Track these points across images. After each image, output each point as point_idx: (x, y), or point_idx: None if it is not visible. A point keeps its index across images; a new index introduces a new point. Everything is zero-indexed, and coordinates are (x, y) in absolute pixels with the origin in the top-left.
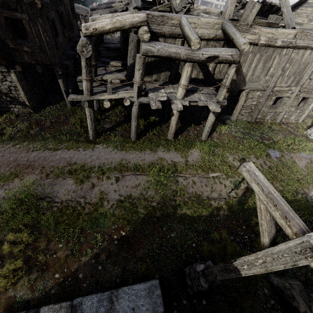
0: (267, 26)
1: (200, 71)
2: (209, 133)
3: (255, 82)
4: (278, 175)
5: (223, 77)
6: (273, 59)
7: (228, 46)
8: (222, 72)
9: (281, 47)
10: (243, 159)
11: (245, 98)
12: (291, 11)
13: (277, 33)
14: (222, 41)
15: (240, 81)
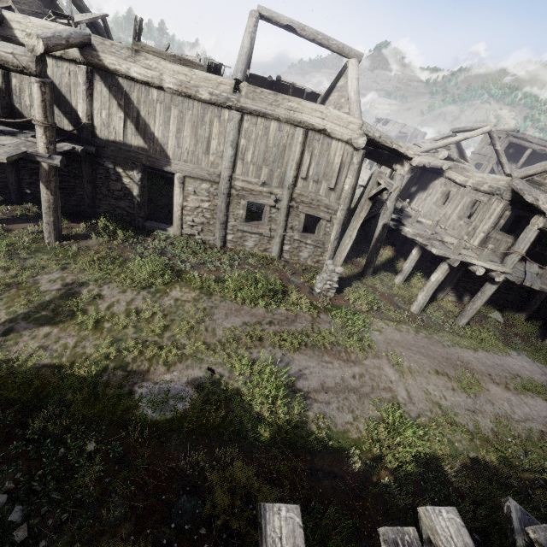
0: (180, 64)
1: (61, 114)
2: (53, 227)
3: (190, 163)
4: (126, 326)
5: (117, 137)
6: (209, 124)
7: (105, 80)
8: (111, 127)
9: (216, 105)
10: (82, 283)
11: (182, 191)
12: (244, 61)
13: (195, 77)
14: (83, 65)
15: (158, 154)
